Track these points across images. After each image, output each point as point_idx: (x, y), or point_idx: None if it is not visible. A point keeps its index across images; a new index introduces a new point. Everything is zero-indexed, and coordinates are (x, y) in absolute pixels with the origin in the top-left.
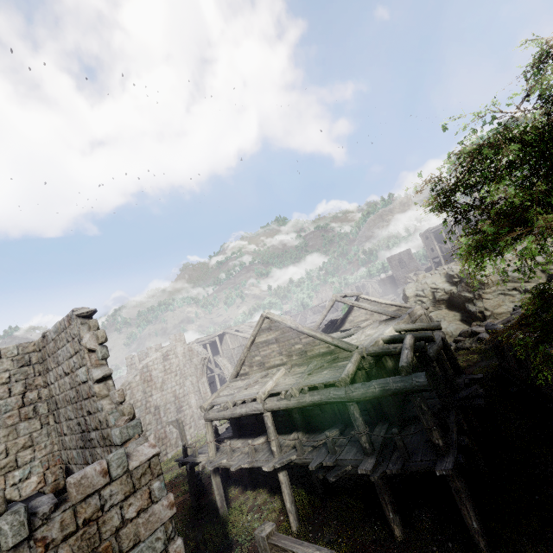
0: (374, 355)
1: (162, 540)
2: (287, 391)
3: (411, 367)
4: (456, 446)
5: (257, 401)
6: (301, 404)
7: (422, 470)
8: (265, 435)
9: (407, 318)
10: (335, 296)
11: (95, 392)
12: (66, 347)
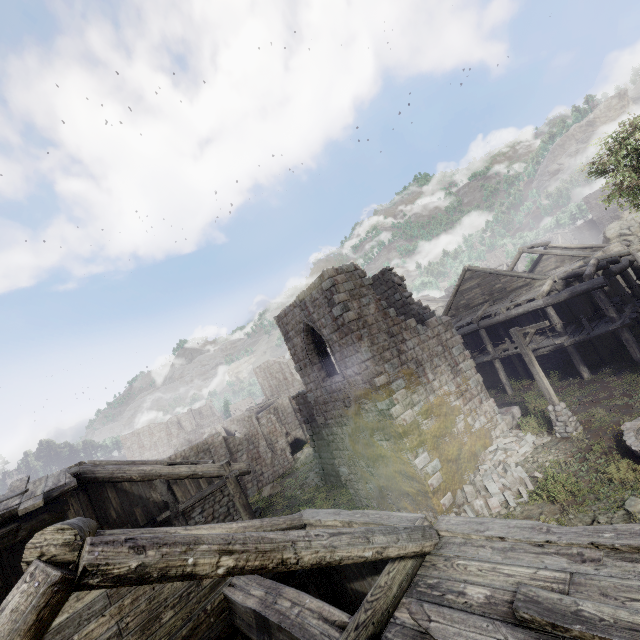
0: (564, 279)
1: (461, 348)
2: (495, 313)
3: (592, 275)
4: (627, 317)
5: (471, 324)
6: (508, 317)
7: (601, 334)
8: (477, 351)
9: (600, 255)
10: (521, 249)
11: (408, 302)
12: (380, 288)
